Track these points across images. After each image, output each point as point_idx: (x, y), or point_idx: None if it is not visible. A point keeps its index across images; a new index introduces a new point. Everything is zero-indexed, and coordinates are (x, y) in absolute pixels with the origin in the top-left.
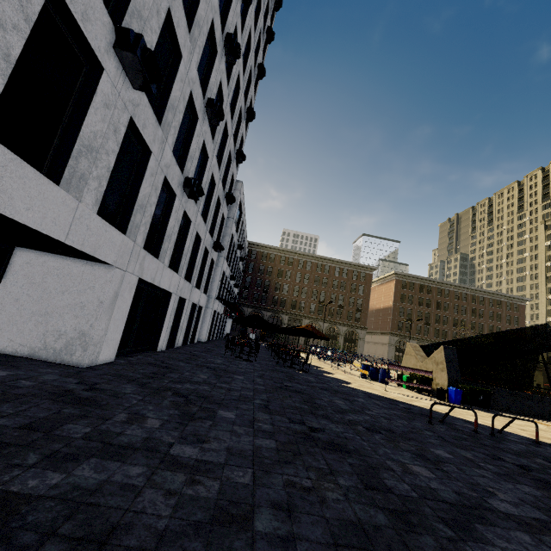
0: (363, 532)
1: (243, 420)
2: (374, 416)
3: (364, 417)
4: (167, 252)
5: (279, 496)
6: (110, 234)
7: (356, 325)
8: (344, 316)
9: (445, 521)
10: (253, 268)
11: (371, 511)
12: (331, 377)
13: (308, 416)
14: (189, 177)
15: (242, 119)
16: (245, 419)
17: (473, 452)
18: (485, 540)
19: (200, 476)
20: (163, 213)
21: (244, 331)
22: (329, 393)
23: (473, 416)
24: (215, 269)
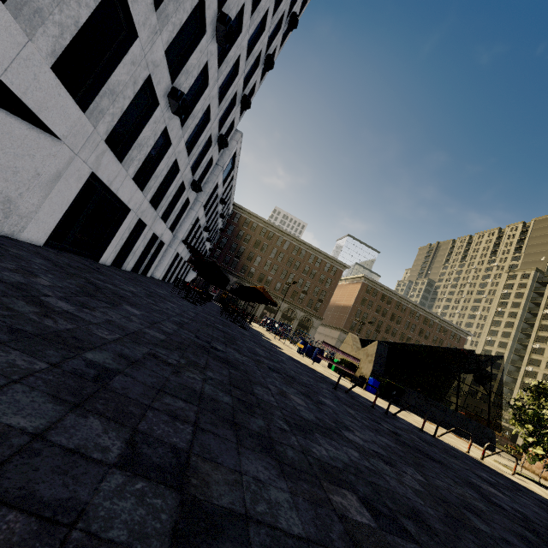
0: (198, 397)
1: (146, 318)
2: (286, 367)
3: (275, 364)
4: (134, 162)
5: (133, 354)
6: (64, 102)
7: (314, 314)
8: (305, 302)
9: (288, 422)
10: (232, 231)
11: (220, 393)
12: (267, 340)
13: (219, 343)
14: (177, 88)
15: (259, 65)
16: (149, 319)
17: (358, 412)
18: (315, 441)
19: (57, 317)
20: (139, 117)
21: (204, 286)
22: (255, 344)
23: (379, 402)
24: (190, 211)
